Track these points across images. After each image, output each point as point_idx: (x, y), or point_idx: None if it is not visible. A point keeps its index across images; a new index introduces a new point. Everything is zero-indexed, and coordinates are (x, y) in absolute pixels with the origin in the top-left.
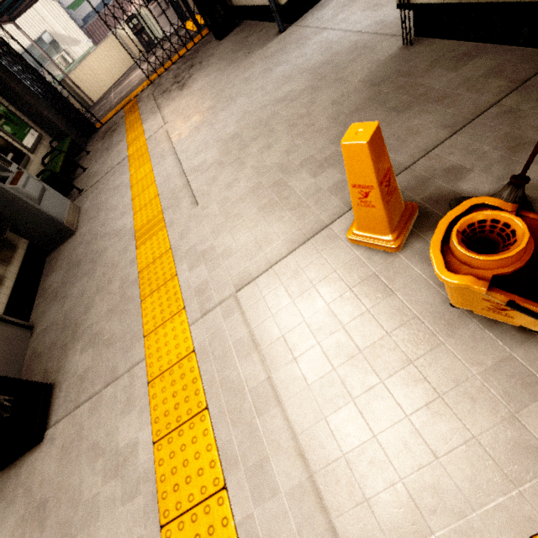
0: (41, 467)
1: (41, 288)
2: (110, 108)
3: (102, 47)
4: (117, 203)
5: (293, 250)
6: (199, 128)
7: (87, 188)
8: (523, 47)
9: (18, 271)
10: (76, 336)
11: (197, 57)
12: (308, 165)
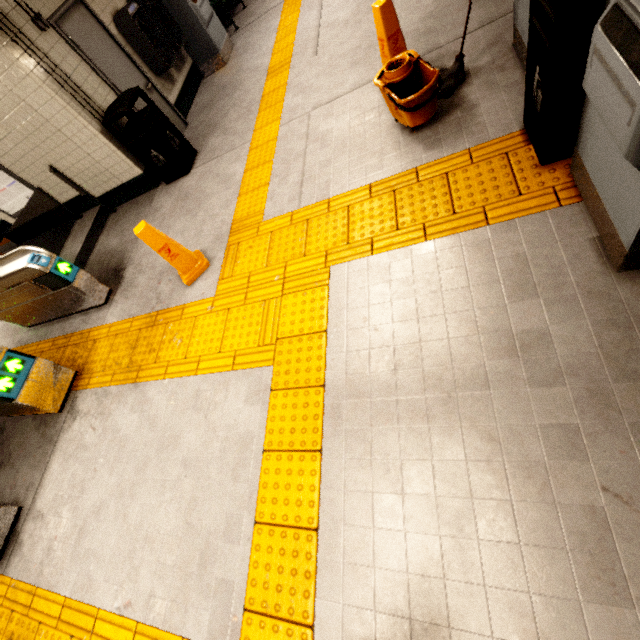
0: (188, 183)
1: (195, 102)
2: None
3: None
4: (262, 45)
5: (351, 91)
6: None
7: (242, 27)
8: None
9: (184, 81)
10: (214, 130)
11: None
12: None
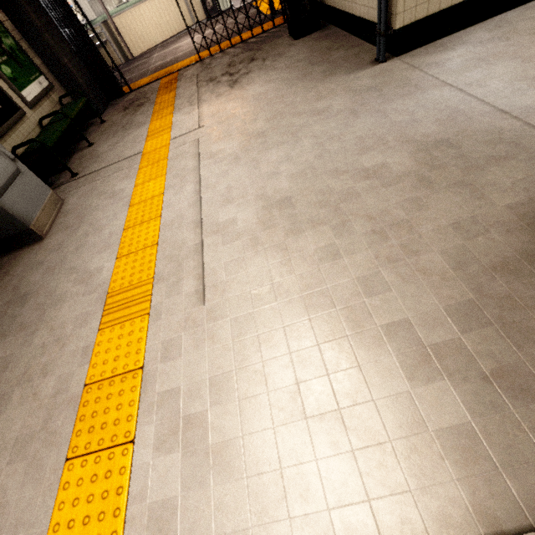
0: None
1: None
2: (147, 71)
3: None
4: (105, 223)
5: None
6: (240, 158)
7: (82, 174)
8: None
9: None
10: None
11: (261, 50)
12: (402, 341)
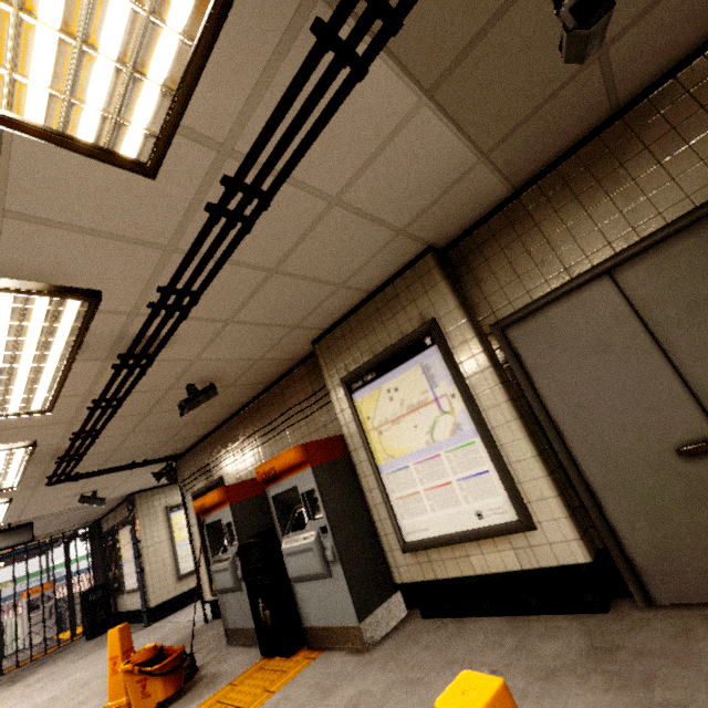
0: None
1: None
2: None
3: None
4: None
5: None
6: (14, 705)
7: None
8: None
9: None
10: None
11: (54, 656)
12: (104, 692)
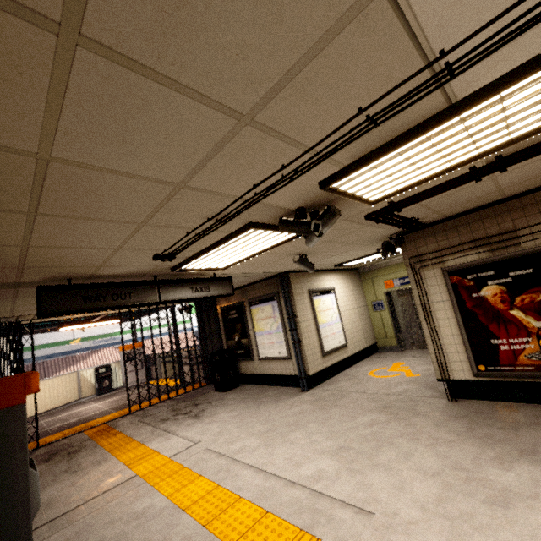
0: None
1: None
2: (47, 431)
3: (56, 379)
4: (162, 535)
5: None
6: (271, 444)
7: (35, 525)
8: None
9: None
10: None
11: (198, 399)
12: (484, 462)
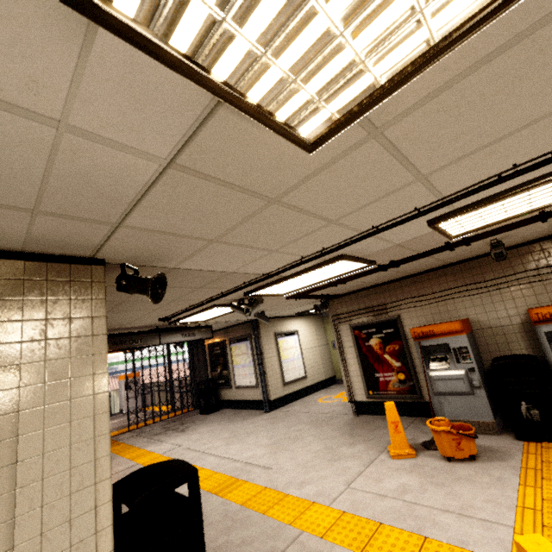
0: None
1: None
2: None
3: None
4: None
5: (367, 467)
6: (230, 443)
7: None
8: (403, 416)
9: None
10: None
11: (185, 420)
12: (343, 445)
